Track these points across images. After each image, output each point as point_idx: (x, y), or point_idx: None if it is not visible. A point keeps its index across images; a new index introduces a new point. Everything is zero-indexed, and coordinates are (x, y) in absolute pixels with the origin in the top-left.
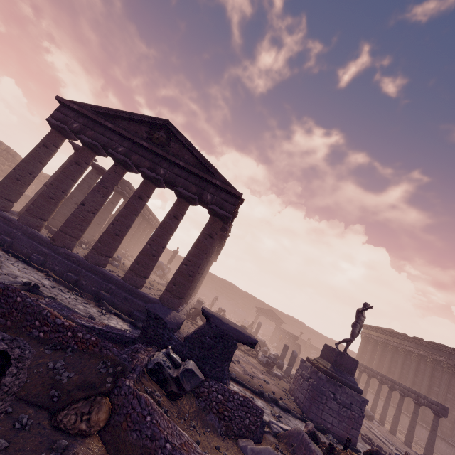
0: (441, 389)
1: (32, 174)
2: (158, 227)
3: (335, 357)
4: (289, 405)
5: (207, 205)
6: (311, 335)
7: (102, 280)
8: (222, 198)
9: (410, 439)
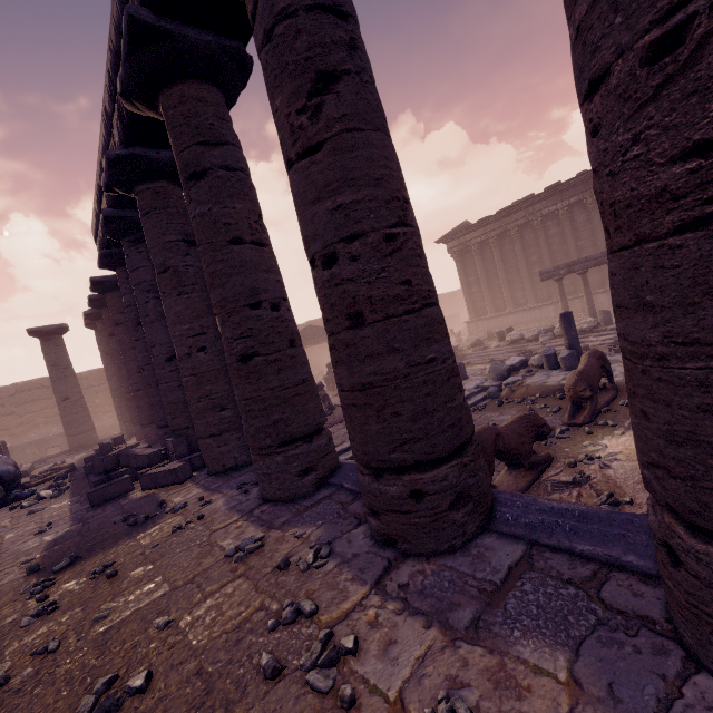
0: None
1: None
2: None
3: None
4: None
5: None
6: None
7: None
8: None
9: None
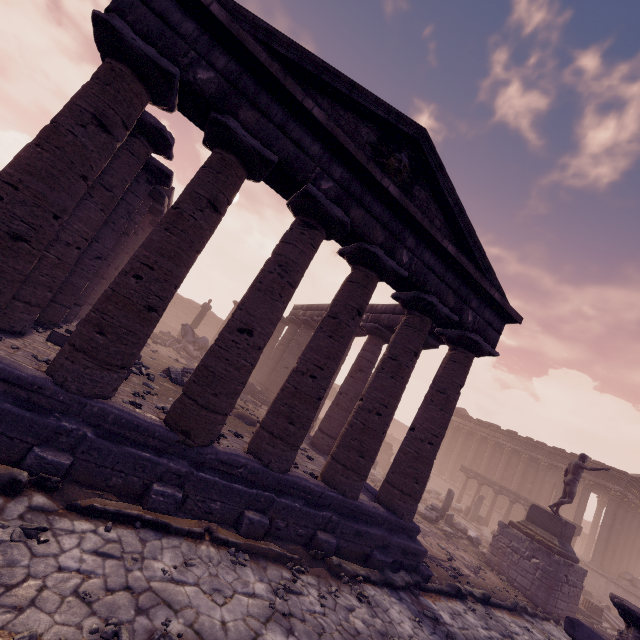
0: (536, 486)
1: (58, 216)
2: (388, 376)
3: (562, 529)
4: (523, 601)
5: (458, 328)
6: None
7: (311, 507)
8: (487, 320)
9: None
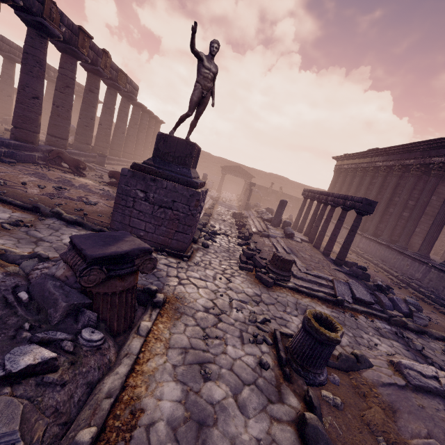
0: (401, 197)
1: None
2: None
3: (157, 144)
4: (96, 220)
5: None
6: (295, 189)
7: None
8: None
9: (329, 247)
